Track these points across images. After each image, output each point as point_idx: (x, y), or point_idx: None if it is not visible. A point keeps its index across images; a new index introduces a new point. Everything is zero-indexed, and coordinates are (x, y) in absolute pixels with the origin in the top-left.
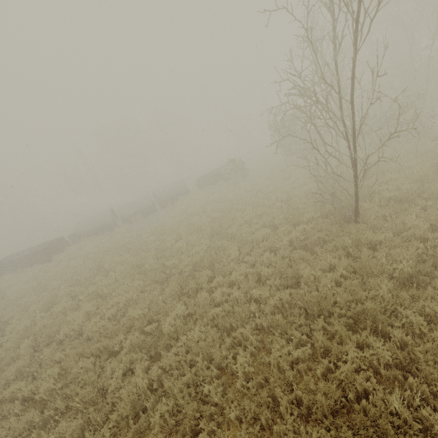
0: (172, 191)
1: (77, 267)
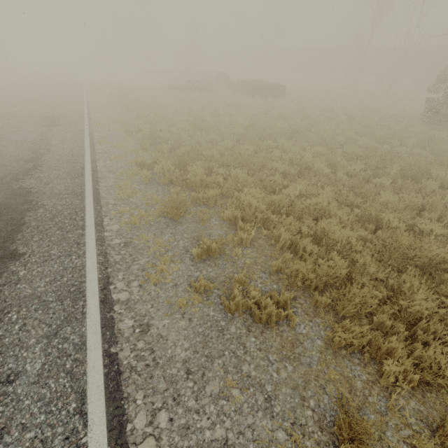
0: None
1: None
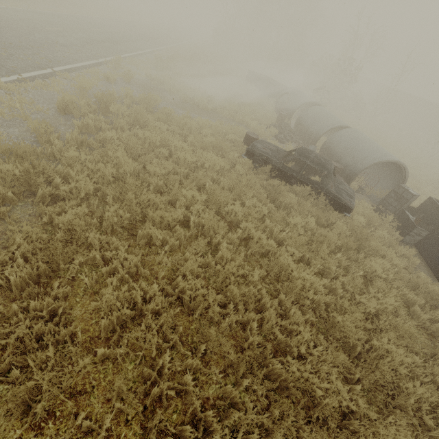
0: None
1: None
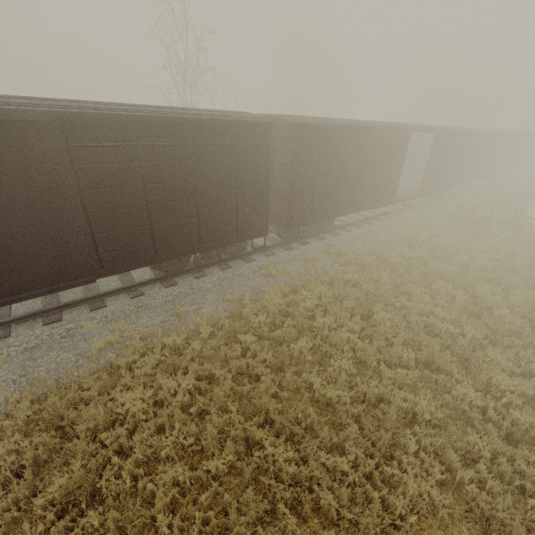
0: None
1: None
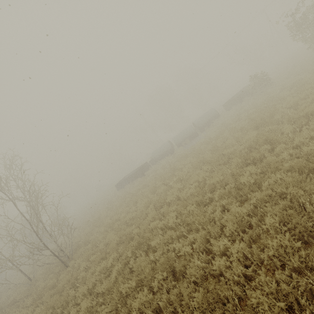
0: (207, 118)
1: (160, 174)
